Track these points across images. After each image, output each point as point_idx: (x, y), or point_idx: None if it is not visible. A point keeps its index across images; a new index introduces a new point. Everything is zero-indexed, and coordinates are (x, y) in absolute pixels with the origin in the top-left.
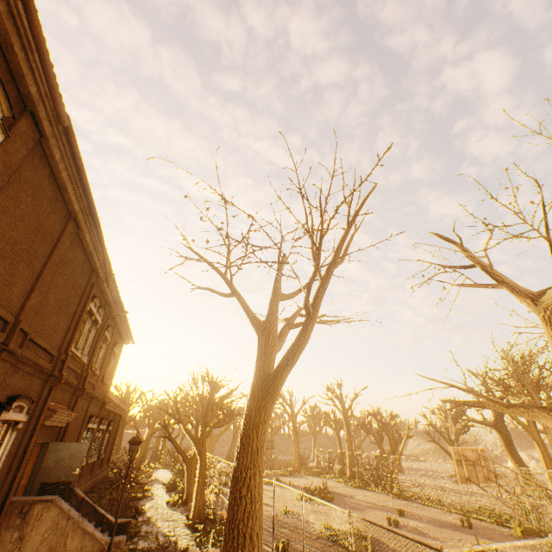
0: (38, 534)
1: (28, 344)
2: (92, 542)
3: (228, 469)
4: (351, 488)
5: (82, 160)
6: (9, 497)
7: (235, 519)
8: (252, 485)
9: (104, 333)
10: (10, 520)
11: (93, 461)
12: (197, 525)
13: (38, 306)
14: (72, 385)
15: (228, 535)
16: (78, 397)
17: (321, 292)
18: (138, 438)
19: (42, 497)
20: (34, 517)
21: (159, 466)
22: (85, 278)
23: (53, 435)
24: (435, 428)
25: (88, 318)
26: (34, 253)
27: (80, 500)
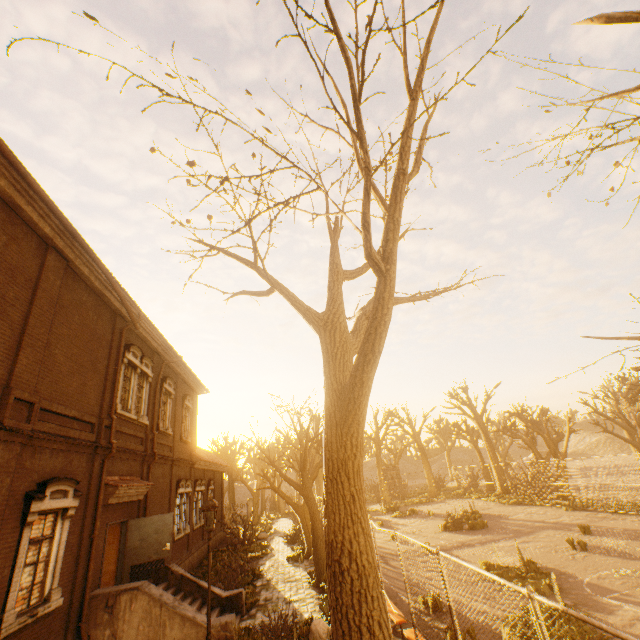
0: (131, 628)
1: (45, 416)
2: (195, 629)
3: None
4: (507, 506)
5: (13, 154)
6: (87, 592)
7: (339, 606)
8: (355, 551)
9: (163, 386)
10: (97, 617)
11: (201, 525)
12: (322, 584)
13: (38, 367)
14: (135, 452)
15: (334, 629)
16: (150, 463)
17: (391, 231)
18: (211, 502)
19: (127, 585)
20: (123, 610)
21: (279, 515)
22: (107, 324)
23: (130, 511)
24: (603, 415)
25: (132, 373)
26: (3, 299)
27: (179, 578)
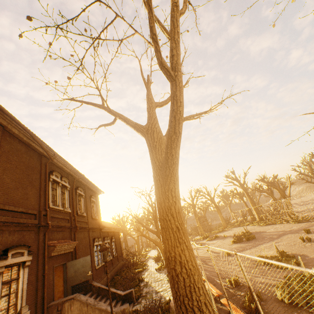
0: None
1: (1, 213)
2: None
3: None
4: (263, 226)
5: None
6: (45, 305)
7: (178, 296)
8: (183, 261)
9: (77, 192)
10: None
11: (110, 259)
12: None
13: None
14: (65, 227)
15: (177, 311)
16: (75, 232)
17: (174, 48)
18: (104, 246)
19: (68, 297)
20: (67, 311)
21: (150, 249)
22: (36, 161)
23: (67, 258)
24: (304, 174)
25: (56, 186)
26: None
27: (98, 288)
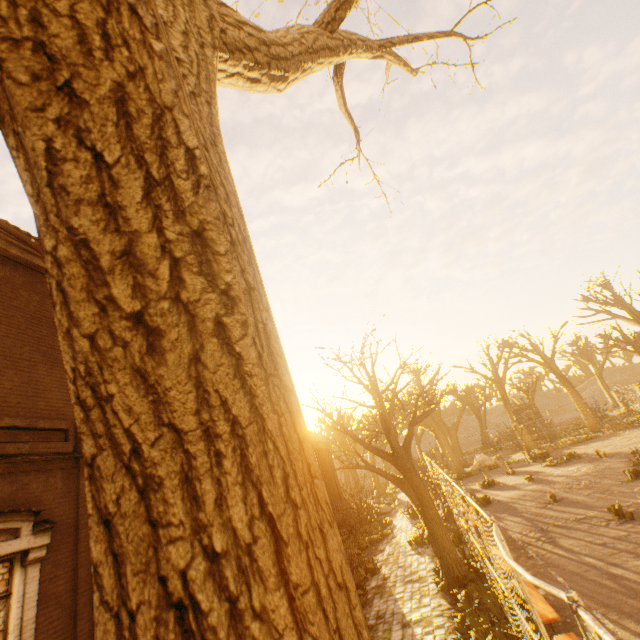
0: None
1: None
2: None
3: (489, 461)
4: None
5: None
6: None
7: None
8: None
9: None
10: None
11: None
12: (453, 591)
13: None
14: None
15: None
16: None
17: None
18: None
19: None
20: None
21: None
22: None
23: None
24: None
25: None
26: None
27: None
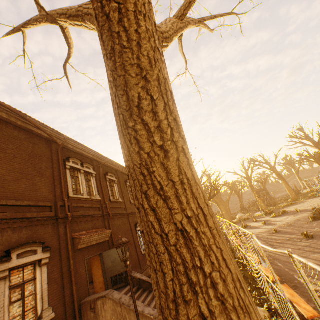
0: None
1: None
2: (145, 319)
3: (244, 216)
4: None
5: None
6: (75, 303)
7: None
8: None
9: (106, 178)
10: (88, 315)
11: None
12: None
13: None
14: (94, 216)
15: None
16: (109, 220)
17: None
18: (120, 241)
19: (101, 294)
20: (100, 310)
21: None
22: (45, 148)
23: (102, 248)
24: None
25: (78, 173)
26: None
27: (138, 280)
